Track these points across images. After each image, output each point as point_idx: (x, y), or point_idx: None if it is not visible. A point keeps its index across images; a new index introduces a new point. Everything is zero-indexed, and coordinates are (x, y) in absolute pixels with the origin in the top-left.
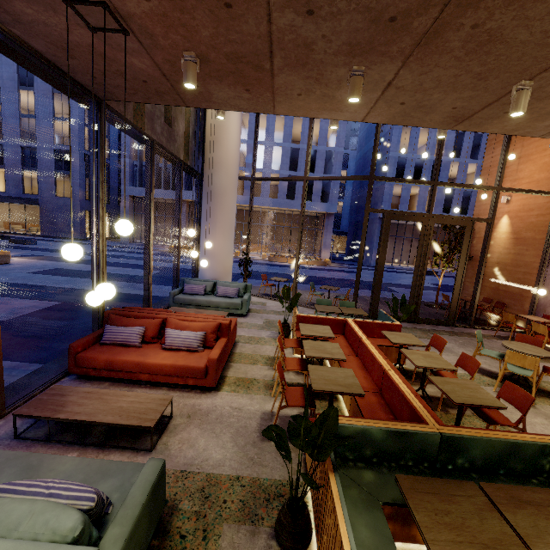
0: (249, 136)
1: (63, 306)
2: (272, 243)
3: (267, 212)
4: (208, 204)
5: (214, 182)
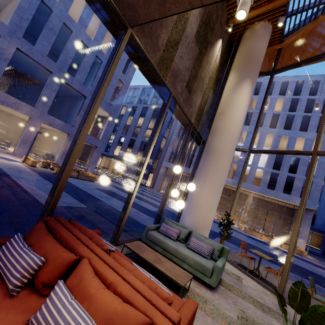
0: (245, 144)
1: (84, 209)
2: (248, 219)
3: (248, 195)
4: (204, 160)
5: (214, 143)
